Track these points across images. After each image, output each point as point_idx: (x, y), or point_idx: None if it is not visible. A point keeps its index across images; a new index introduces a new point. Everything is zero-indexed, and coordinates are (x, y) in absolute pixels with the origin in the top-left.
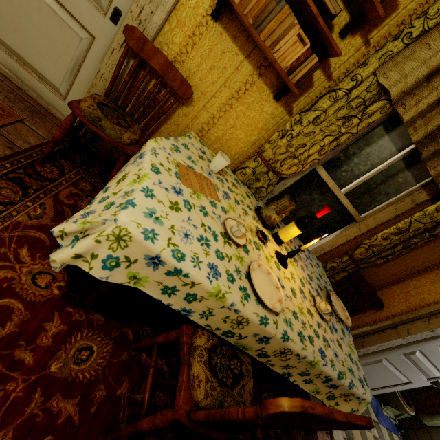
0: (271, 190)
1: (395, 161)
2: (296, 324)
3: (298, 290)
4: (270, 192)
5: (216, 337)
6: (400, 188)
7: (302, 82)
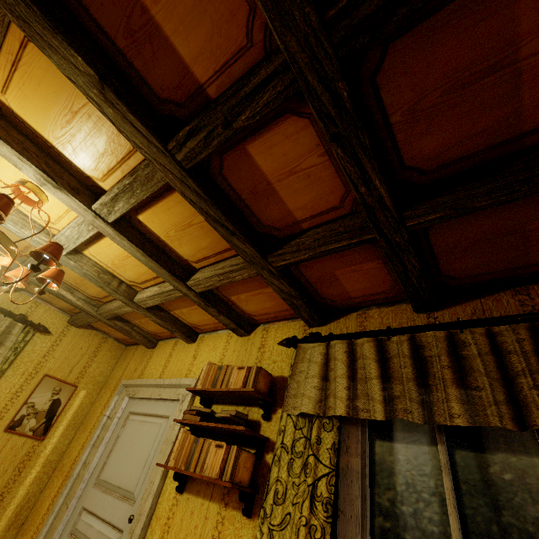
0: None
1: (446, 458)
2: None
3: None
4: None
5: None
6: (537, 490)
7: (235, 472)
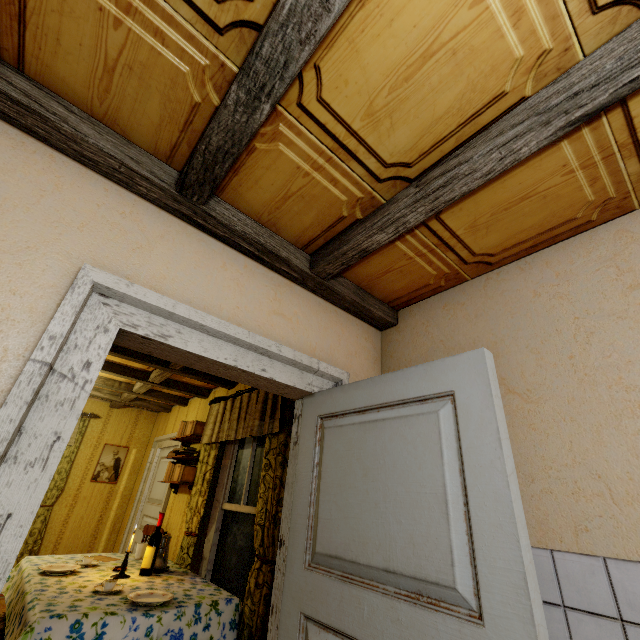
0: (203, 555)
1: (252, 453)
2: (50, 581)
3: (99, 582)
4: (203, 558)
5: (4, 616)
6: None
7: (182, 477)
